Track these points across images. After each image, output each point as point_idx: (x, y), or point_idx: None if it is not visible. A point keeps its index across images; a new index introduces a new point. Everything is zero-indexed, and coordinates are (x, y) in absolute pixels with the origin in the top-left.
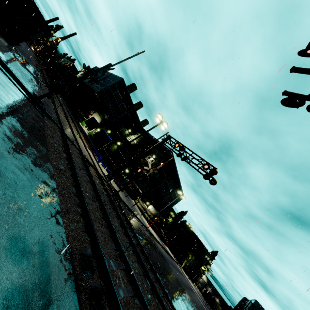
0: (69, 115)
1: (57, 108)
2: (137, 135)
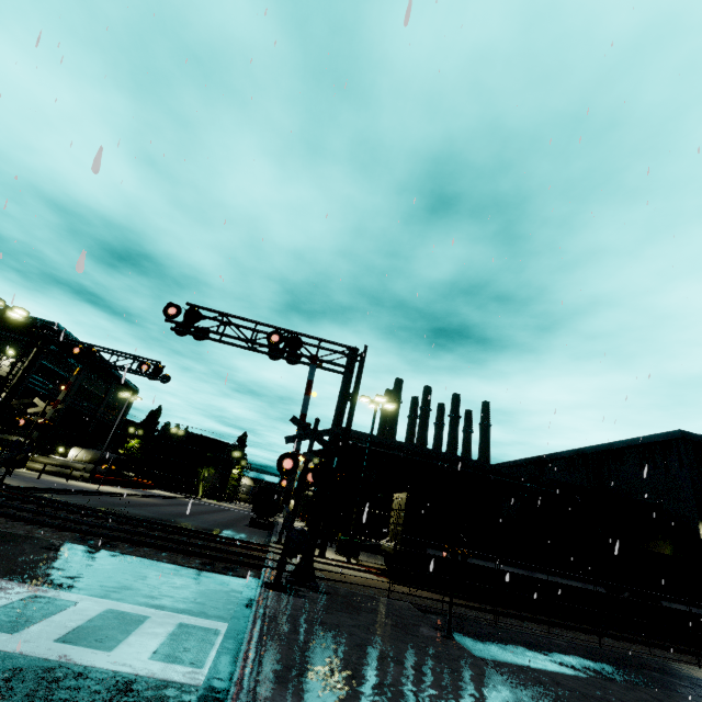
0: None
1: None
2: None
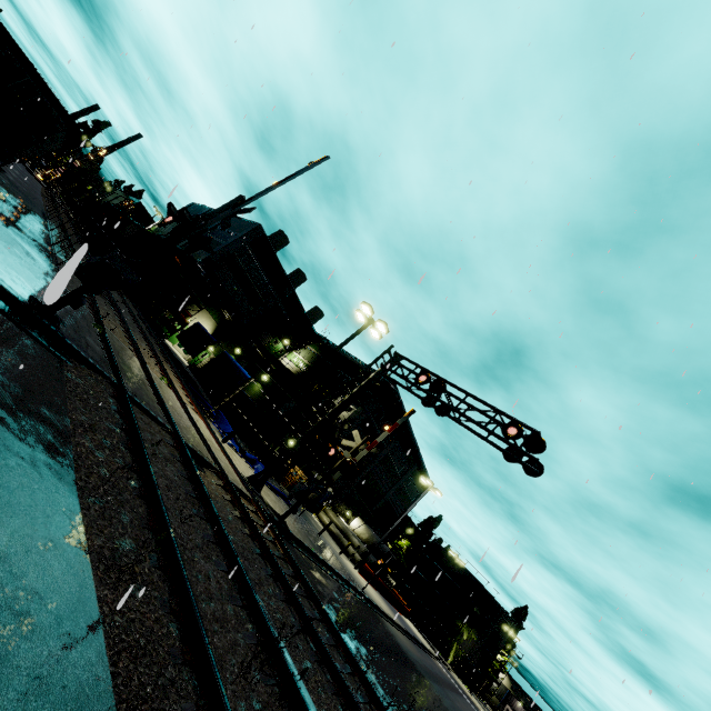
0: (137, 326)
1: (104, 319)
2: (304, 350)
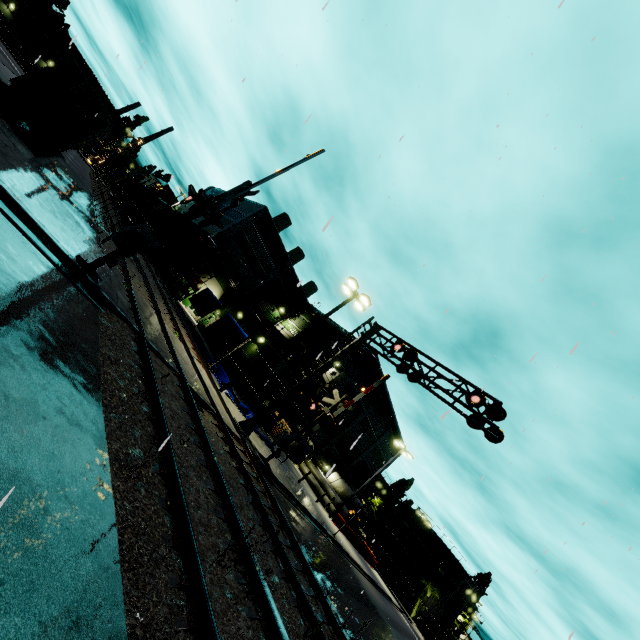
0: (158, 288)
1: (132, 279)
2: (297, 318)
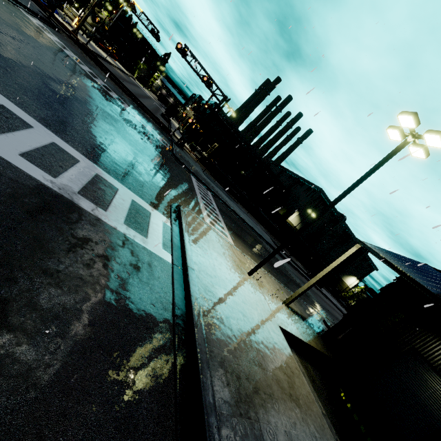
0: None
1: None
2: None
